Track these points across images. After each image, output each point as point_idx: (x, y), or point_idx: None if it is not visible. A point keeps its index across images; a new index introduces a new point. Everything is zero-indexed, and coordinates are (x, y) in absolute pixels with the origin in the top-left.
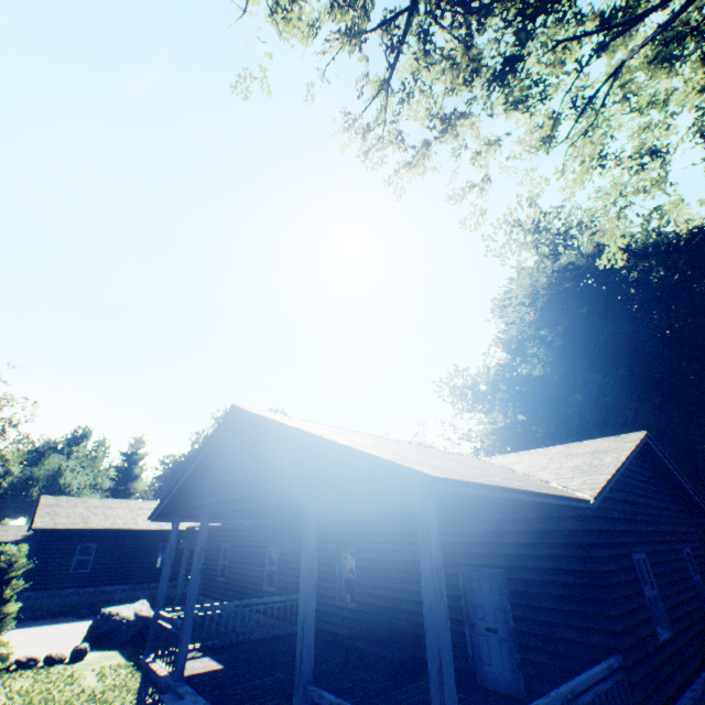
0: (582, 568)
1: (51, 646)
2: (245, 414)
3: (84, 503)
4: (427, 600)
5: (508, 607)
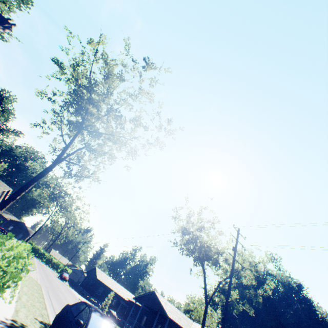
0: None
1: None
2: (155, 293)
3: (103, 274)
4: (165, 327)
5: None
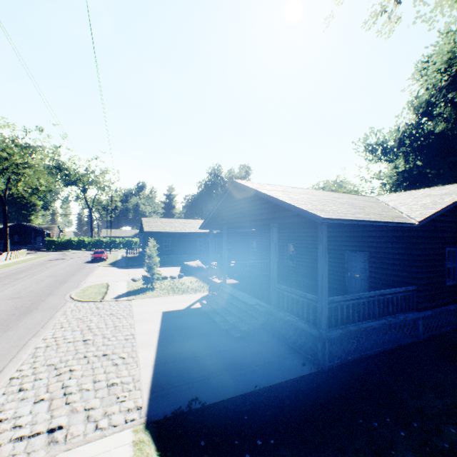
0: (408, 253)
1: (168, 274)
2: (239, 185)
3: (160, 221)
4: (319, 258)
5: (367, 268)
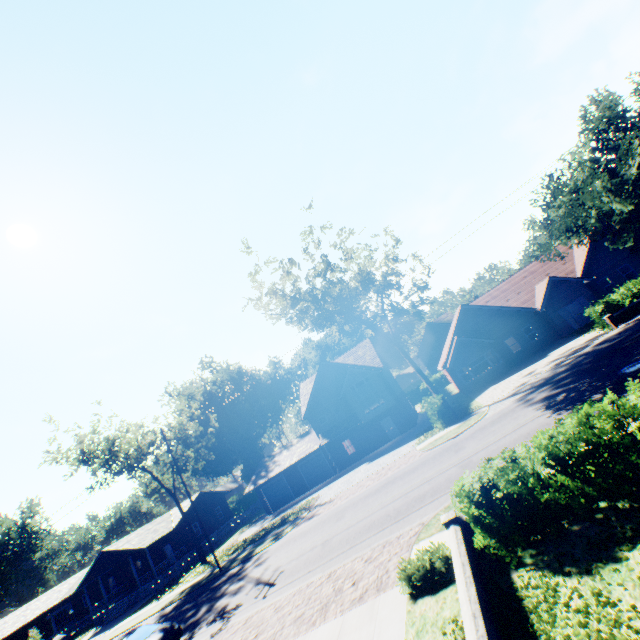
0: (180, 535)
1: None
2: (107, 550)
3: None
4: (149, 558)
5: (172, 548)
